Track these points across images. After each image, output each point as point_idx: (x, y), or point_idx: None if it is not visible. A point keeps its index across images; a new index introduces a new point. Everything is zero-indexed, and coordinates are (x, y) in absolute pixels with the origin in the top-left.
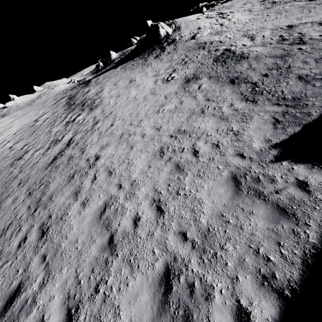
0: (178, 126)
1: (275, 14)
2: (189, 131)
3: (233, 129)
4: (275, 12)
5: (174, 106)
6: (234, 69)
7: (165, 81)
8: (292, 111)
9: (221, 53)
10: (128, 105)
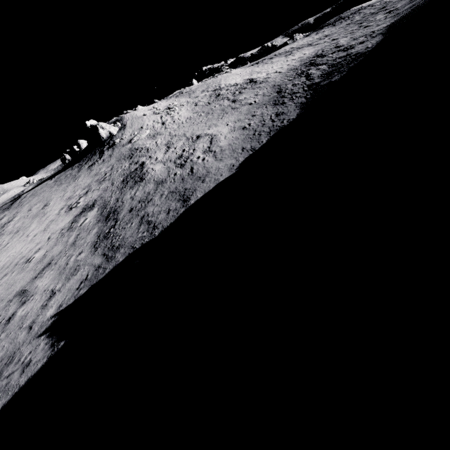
0: (25, 284)
1: (204, 116)
2: (27, 292)
3: (55, 289)
4: (206, 112)
5: (44, 253)
6: (123, 197)
7: (69, 209)
8: (103, 265)
9: (135, 169)
10: (13, 248)
